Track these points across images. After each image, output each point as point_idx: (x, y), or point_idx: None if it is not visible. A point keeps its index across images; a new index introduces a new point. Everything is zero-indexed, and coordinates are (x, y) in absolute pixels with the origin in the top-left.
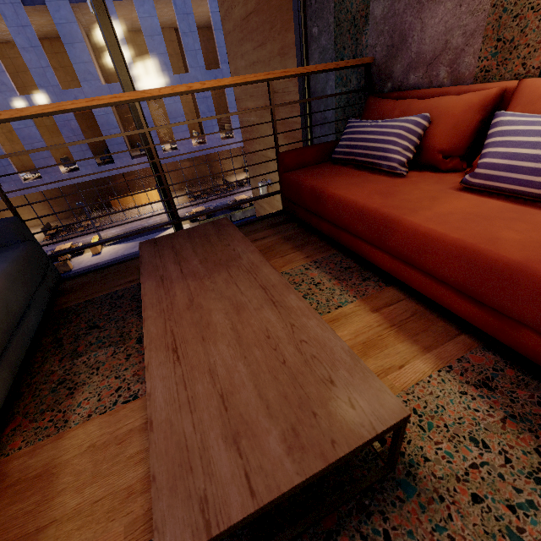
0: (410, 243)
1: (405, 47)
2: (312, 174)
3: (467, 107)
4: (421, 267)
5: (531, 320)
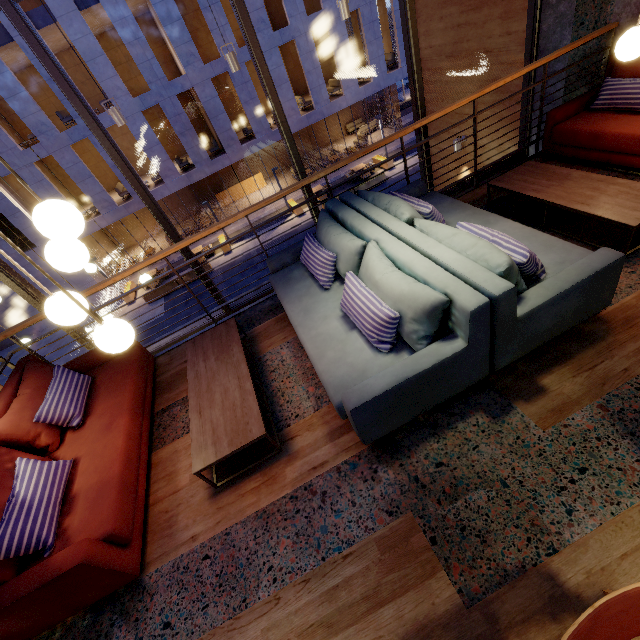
0: None
1: None
2: (582, 123)
3: None
4: None
5: None
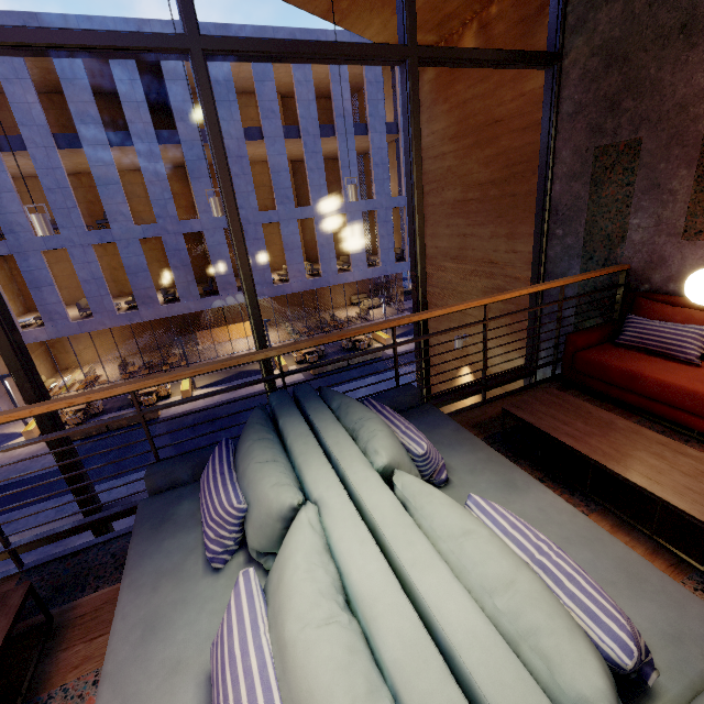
0: None
1: (664, 266)
2: (610, 356)
3: None
4: None
5: None
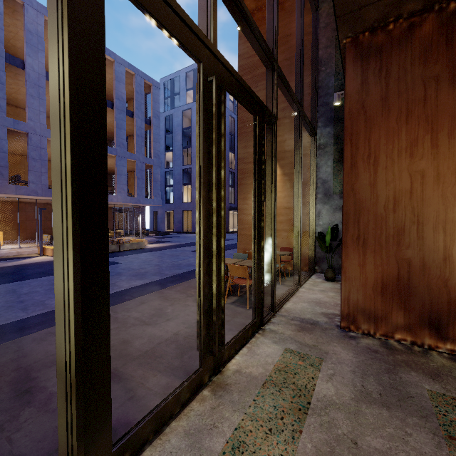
0: None
1: None
2: None
3: None
4: None
5: None
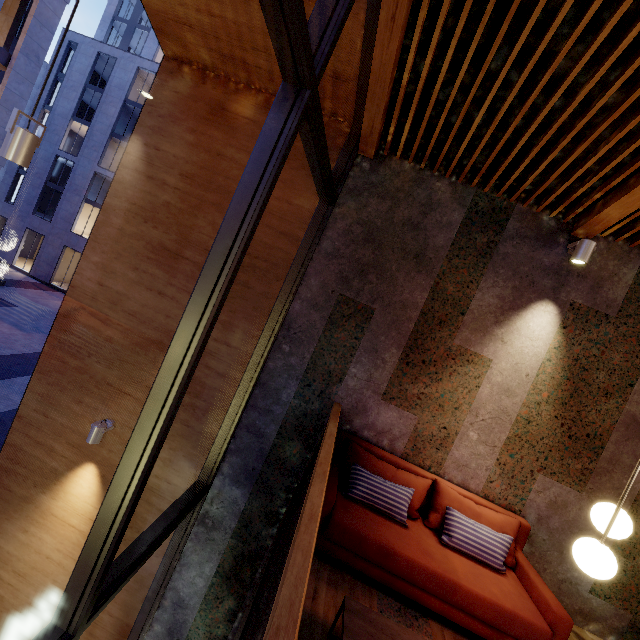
0: (467, 599)
1: (365, 414)
2: (359, 521)
3: (424, 488)
4: (470, 612)
5: (518, 635)
